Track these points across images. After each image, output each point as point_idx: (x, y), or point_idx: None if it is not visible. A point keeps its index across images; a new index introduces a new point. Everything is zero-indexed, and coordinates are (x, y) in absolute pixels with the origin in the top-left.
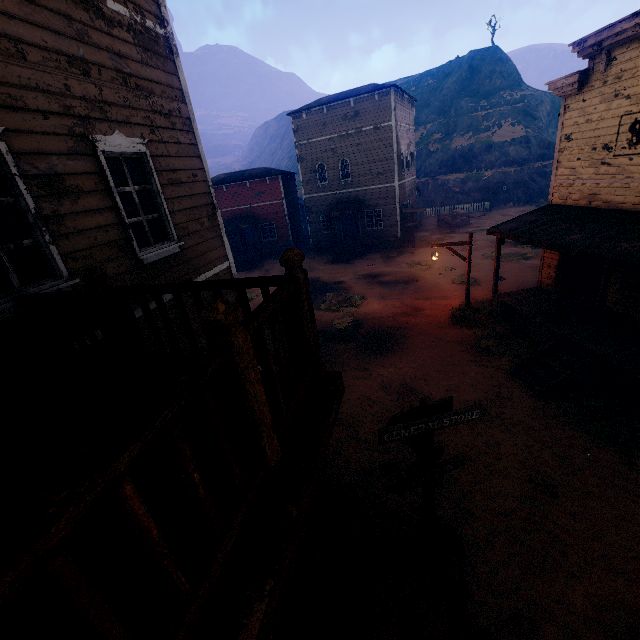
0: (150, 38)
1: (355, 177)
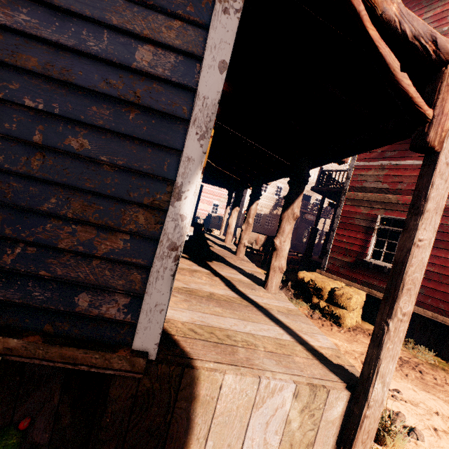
0: None
1: None
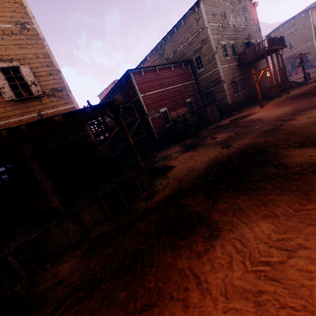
0: (258, 29)
1: (294, 46)
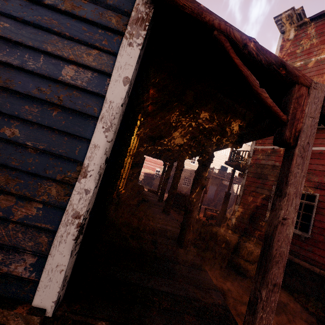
0: None
1: None
